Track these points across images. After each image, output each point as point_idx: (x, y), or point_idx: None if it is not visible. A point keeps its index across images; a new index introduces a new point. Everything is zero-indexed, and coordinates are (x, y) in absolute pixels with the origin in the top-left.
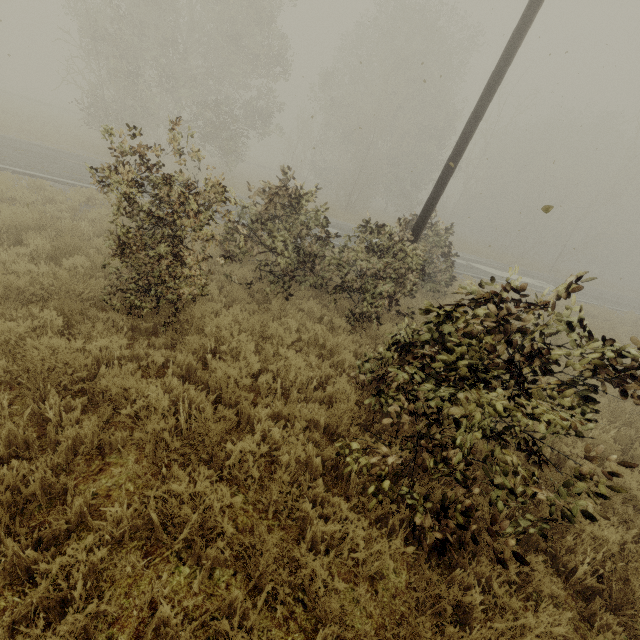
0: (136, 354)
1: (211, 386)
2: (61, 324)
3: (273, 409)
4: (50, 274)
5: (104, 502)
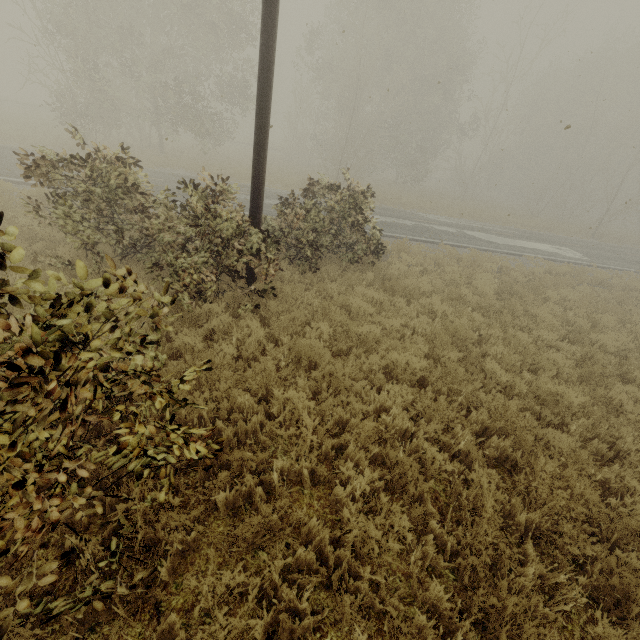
0: None
1: None
2: None
3: None
4: None
5: None
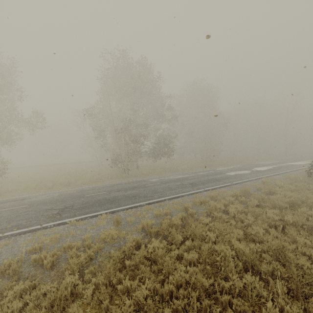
0: None
1: None
2: None
3: None
4: None
5: None
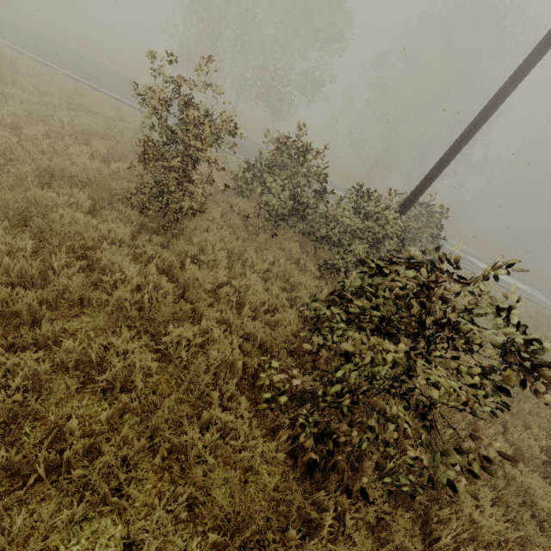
0: (136, 243)
1: (181, 282)
2: (88, 205)
3: (223, 315)
4: (95, 168)
5: (69, 337)
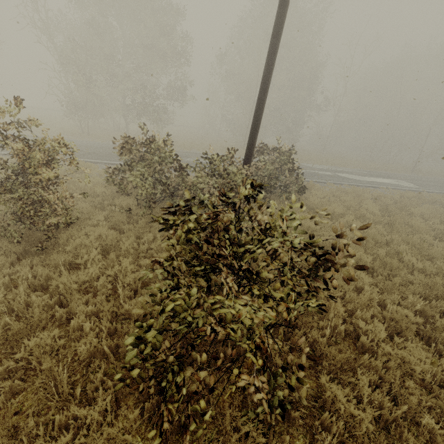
0: (16, 270)
1: (54, 291)
2: None
3: (98, 306)
4: None
5: None
